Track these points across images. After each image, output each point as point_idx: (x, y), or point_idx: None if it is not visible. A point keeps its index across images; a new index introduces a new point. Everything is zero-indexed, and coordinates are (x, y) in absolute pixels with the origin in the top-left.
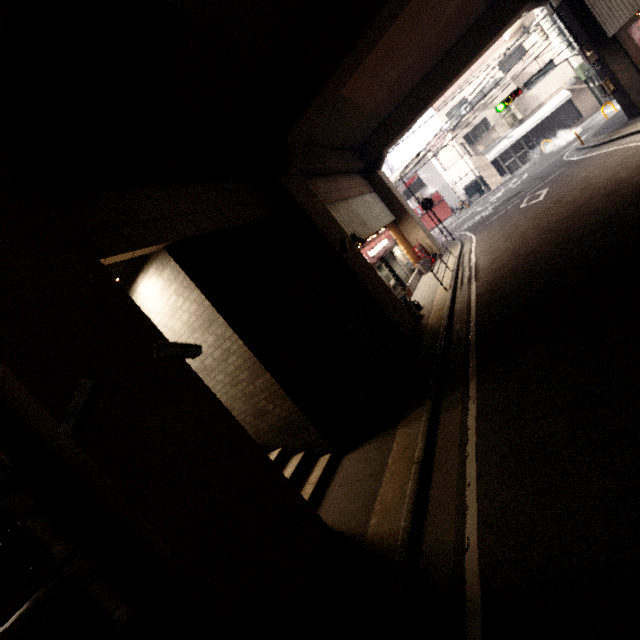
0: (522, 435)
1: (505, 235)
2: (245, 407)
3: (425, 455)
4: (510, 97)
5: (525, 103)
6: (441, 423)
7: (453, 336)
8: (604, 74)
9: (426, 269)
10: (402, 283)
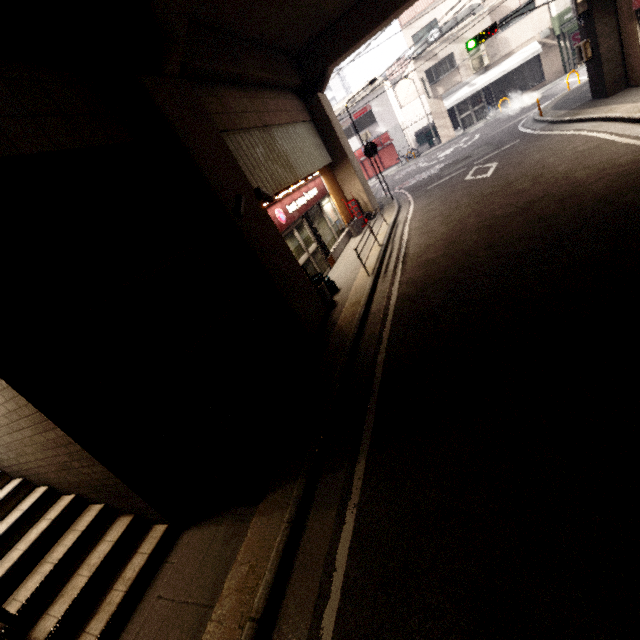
0: (399, 638)
1: (444, 214)
2: (41, 455)
3: (269, 603)
4: (485, 33)
5: (496, 46)
6: (307, 530)
7: (359, 356)
8: (587, 33)
9: (356, 232)
10: (325, 248)
